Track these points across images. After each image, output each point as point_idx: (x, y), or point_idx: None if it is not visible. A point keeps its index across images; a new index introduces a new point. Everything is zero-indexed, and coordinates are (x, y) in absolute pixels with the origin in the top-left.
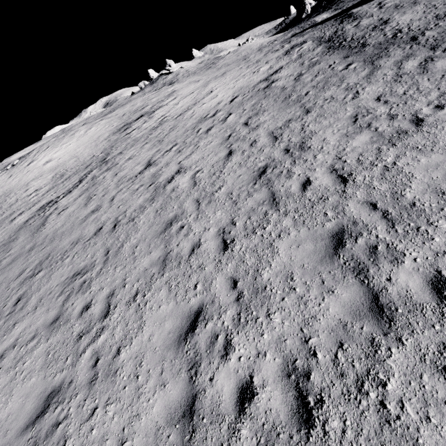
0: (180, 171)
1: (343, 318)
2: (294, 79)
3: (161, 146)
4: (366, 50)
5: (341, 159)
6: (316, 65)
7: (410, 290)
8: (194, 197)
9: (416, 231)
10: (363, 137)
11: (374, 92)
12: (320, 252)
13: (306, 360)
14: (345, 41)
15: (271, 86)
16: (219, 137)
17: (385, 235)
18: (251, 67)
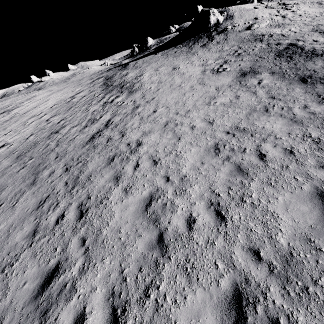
0: (4, 145)
1: (22, 188)
2: (80, 98)
3: (3, 132)
4: (109, 88)
5: (63, 137)
6: (92, 92)
7: (44, 176)
8: (3, 157)
9: (60, 159)
10: (76, 128)
11: (94, 109)
12: (31, 170)
13: (3, 201)
14: (110, 81)
15: (70, 101)
16: (32, 127)
17: (52, 162)
18: (75, 87)
